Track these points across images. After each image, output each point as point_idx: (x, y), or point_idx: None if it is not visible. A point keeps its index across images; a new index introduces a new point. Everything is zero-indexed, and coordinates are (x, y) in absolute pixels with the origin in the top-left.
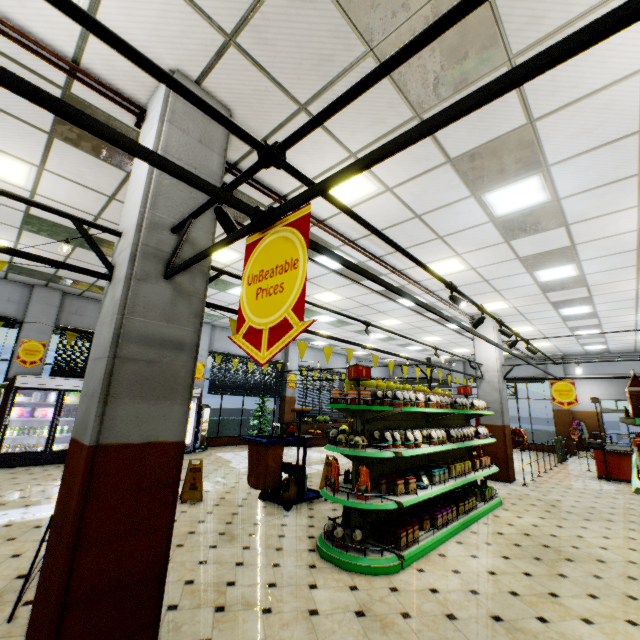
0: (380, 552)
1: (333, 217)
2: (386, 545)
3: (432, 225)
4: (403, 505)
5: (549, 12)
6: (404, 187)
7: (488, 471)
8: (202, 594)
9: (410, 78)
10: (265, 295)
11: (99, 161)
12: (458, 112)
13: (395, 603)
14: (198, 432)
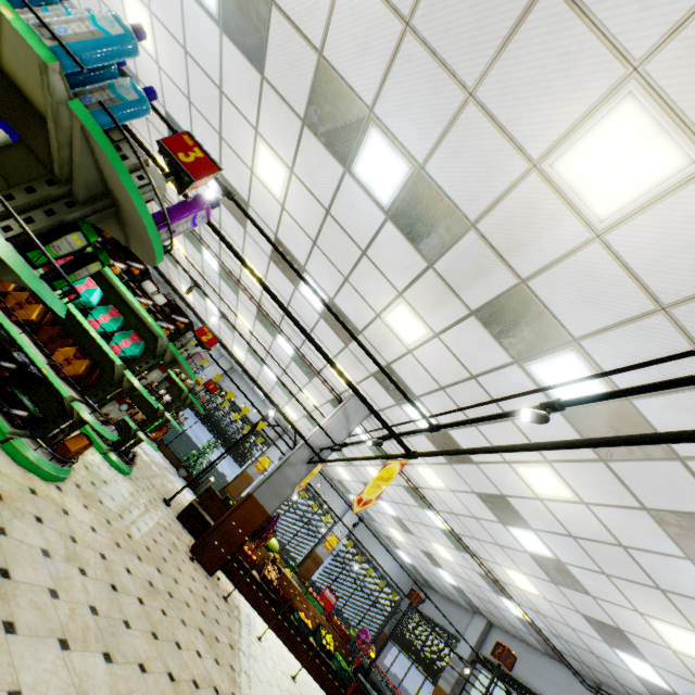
0: None
1: None
2: None
3: None
4: None
5: None
6: None
7: None
8: None
9: None
10: None
11: None
12: None
13: None
14: None
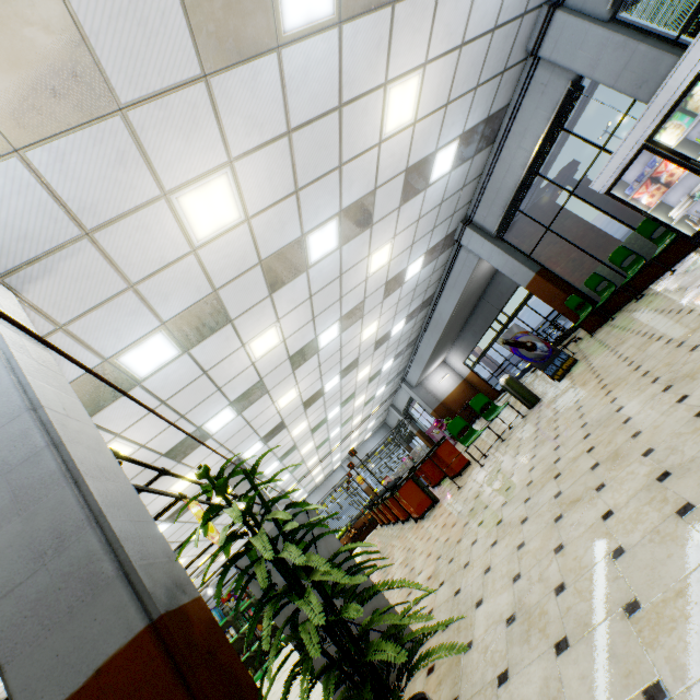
0: None
1: None
2: None
3: None
4: None
5: None
6: None
7: None
8: None
9: None
10: None
11: None
12: None
13: None
14: None
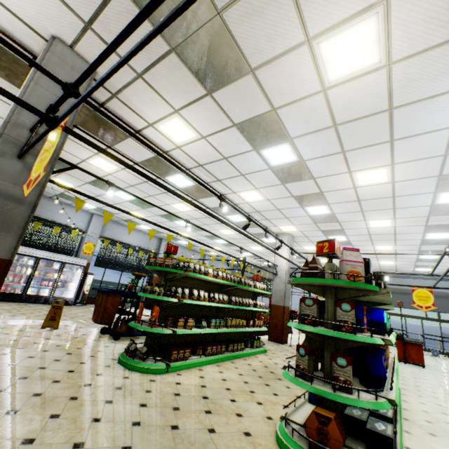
0: (156, 361)
1: (173, 150)
2: (164, 359)
3: (236, 166)
4: (176, 332)
5: (264, 49)
6: (212, 137)
7: (258, 329)
8: (17, 370)
9: (199, 70)
10: (41, 162)
11: (11, 85)
12: (107, 74)
13: (147, 386)
14: (80, 291)
